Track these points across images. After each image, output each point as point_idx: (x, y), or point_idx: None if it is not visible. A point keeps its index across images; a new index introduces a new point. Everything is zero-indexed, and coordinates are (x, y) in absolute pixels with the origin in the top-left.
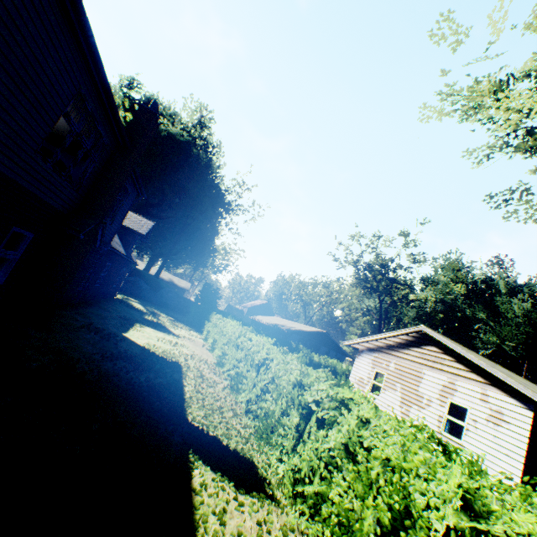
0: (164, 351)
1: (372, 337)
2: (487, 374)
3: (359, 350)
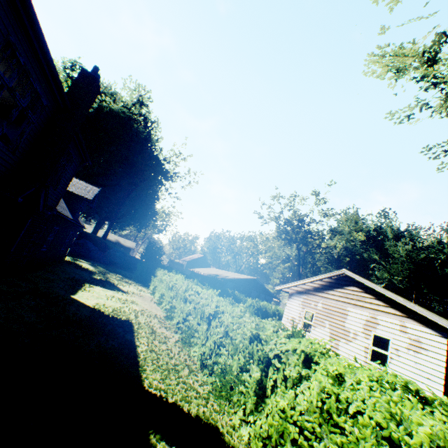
0: (114, 310)
1: (300, 282)
2: (403, 308)
3: (289, 293)
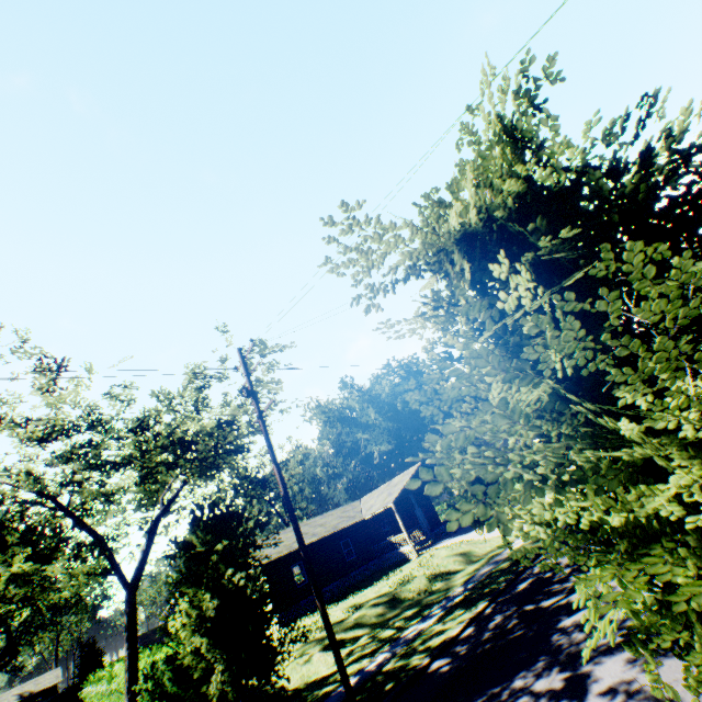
0: None
1: None
2: None
3: None
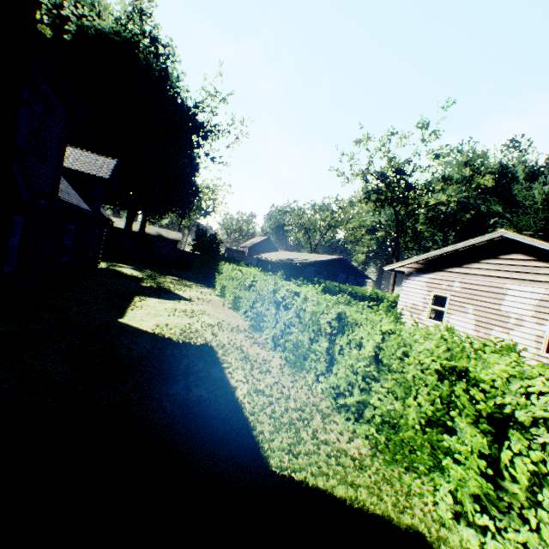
0: (182, 331)
1: (424, 256)
2: None
3: (406, 273)
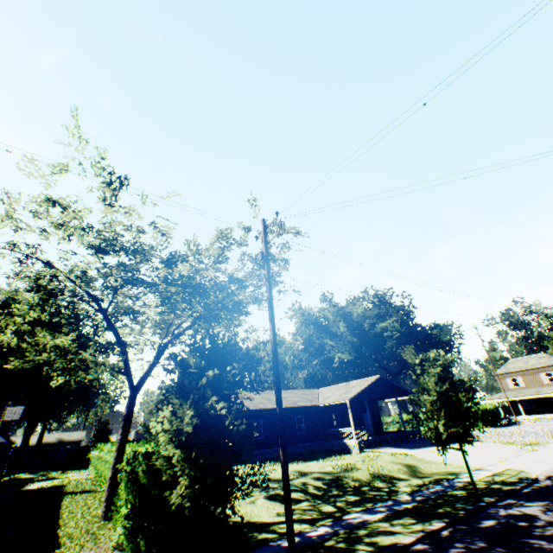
0: (53, 484)
1: None
2: None
3: None
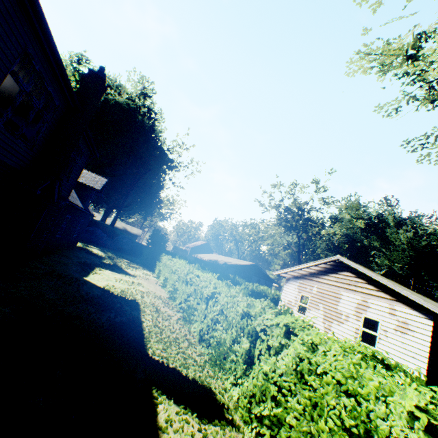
0: (122, 290)
1: (297, 267)
2: (393, 292)
3: (286, 278)
